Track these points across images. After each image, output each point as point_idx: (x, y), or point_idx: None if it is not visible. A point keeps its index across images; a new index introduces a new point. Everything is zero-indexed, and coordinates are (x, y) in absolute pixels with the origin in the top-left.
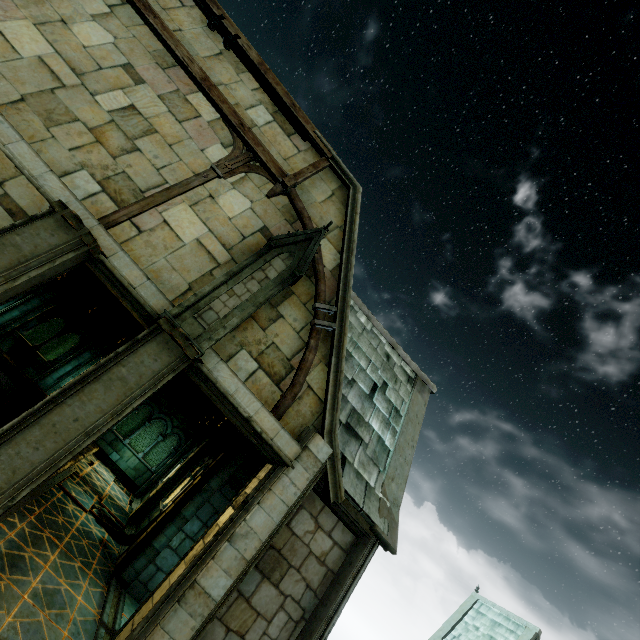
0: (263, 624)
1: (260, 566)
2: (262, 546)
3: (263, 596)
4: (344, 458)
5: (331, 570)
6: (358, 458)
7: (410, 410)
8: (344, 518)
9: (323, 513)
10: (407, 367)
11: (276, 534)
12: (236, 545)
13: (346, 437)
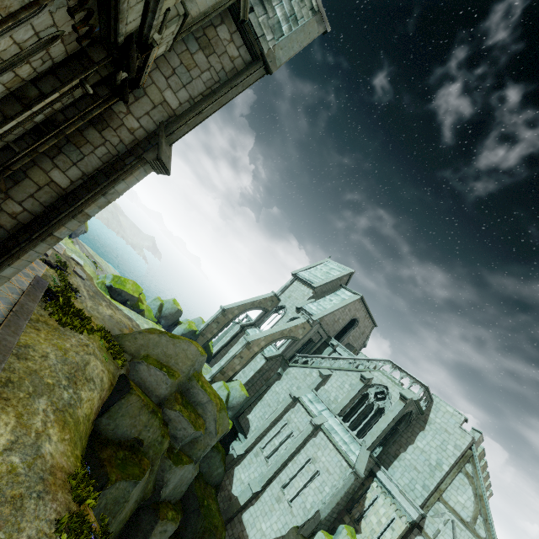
0: (199, 72)
1: (199, 41)
2: (200, 18)
3: (199, 58)
4: (253, 10)
5: (236, 69)
6: (262, 19)
7: (306, 26)
8: (247, 44)
9: (236, 35)
10: (314, 0)
11: (208, 18)
12: (186, 4)
13: (257, 1)
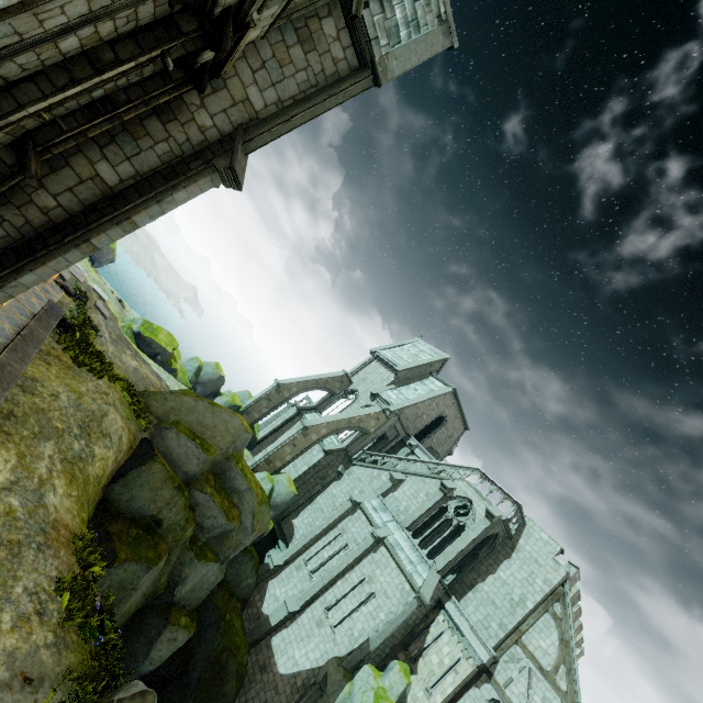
0: (293, 70)
1: (298, 33)
2: (304, 5)
3: (296, 54)
4: (368, 6)
5: (339, 74)
6: (378, 19)
7: (429, 36)
8: (356, 46)
9: (344, 32)
10: (442, 6)
11: (313, 6)
12: None
13: None
